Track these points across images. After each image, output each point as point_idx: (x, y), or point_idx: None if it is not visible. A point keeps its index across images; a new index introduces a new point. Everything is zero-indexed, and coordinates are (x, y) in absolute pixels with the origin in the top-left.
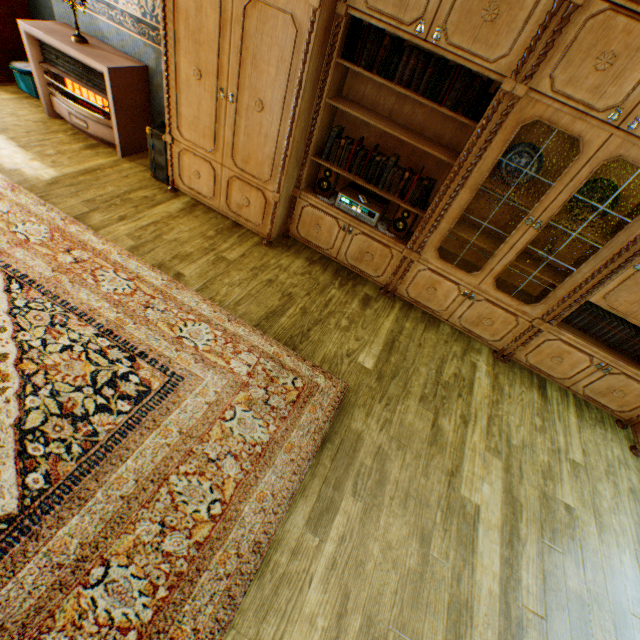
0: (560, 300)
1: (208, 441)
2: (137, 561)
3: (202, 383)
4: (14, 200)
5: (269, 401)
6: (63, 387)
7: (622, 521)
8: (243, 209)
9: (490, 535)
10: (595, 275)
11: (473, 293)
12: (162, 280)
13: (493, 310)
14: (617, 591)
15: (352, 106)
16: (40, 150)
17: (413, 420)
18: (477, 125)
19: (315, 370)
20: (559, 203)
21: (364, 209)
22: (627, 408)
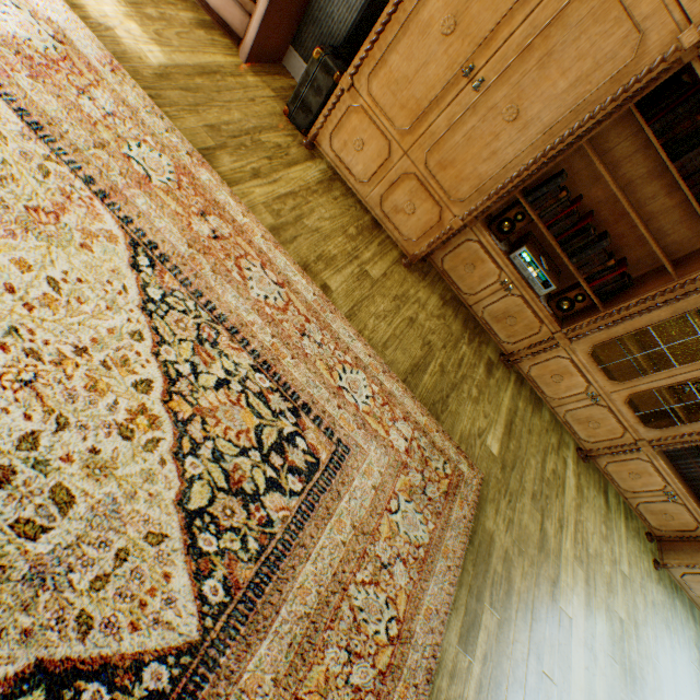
0: (679, 435)
1: (377, 539)
2: (328, 698)
3: (365, 457)
4: (115, 90)
5: (425, 490)
6: (224, 446)
7: (648, 633)
8: (399, 214)
9: (578, 649)
10: None
11: (599, 397)
12: (313, 294)
13: (607, 418)
14: (645, 699)
15: (599, 159)
16: (135, 0)
17: (527, 521)
18: None
19: (458, 453)
20: None
21: (542, 275)
22: (664, 528)
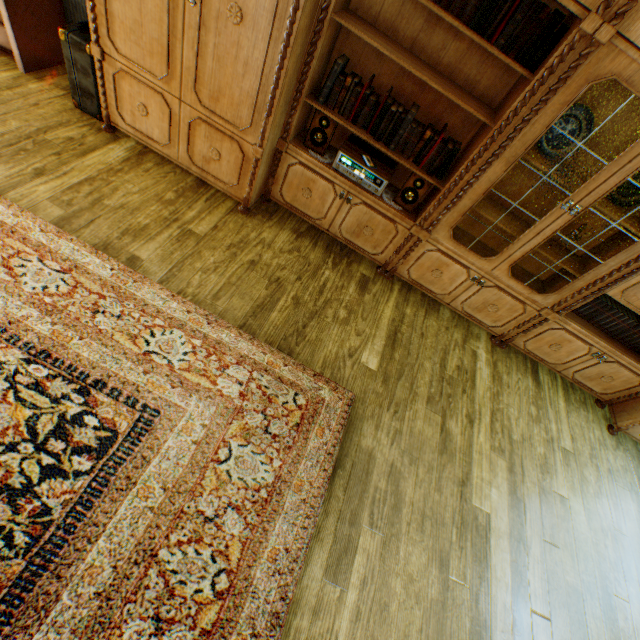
0: (576, 292)
1: (201, 494)
2: None
3: (184, 415)
4: None
5: (269, 428)
6: None
7: (604, 504)
8: (211, 164)
9: (501, 544)
10: (622, 269)
11: (483, 279)
12: (111, 269)
13: (501, 297)
14: (603, 576)
15: (365, 28)
16: None
17: (422, 427)
18: (535, 77)
19: (317, 380)
20: (607, 187)
21: (369, 174)
22: (610, 391)
